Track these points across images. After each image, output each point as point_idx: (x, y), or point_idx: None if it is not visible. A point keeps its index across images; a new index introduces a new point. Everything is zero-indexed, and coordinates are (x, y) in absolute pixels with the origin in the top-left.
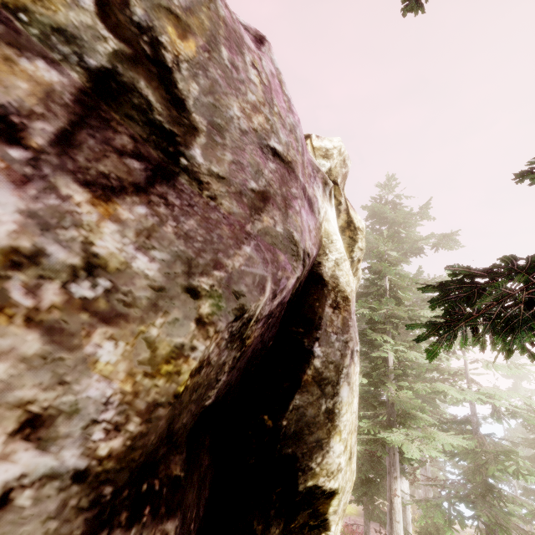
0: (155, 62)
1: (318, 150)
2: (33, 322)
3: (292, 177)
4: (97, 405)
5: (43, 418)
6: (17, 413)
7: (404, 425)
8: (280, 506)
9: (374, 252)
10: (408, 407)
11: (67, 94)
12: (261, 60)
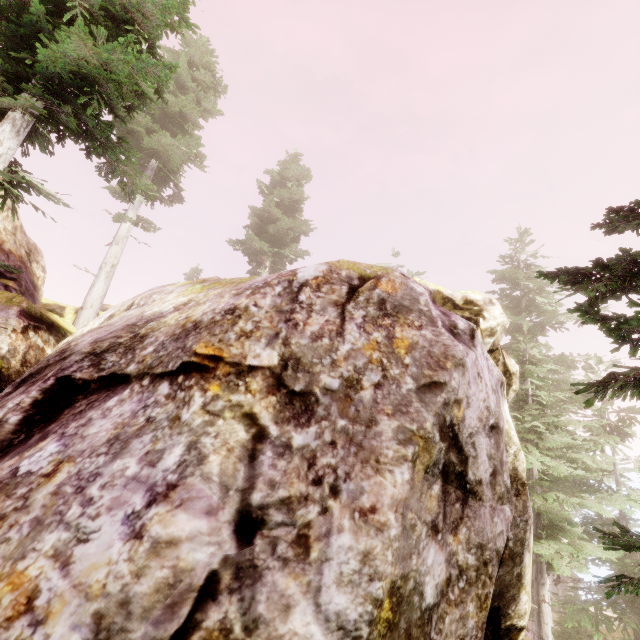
0: (453, 437)
1: (484, 331)
2: (456, 605)
3: (499, 434)
4: (471, 630)
5: (462, 639)
6: (458, 639)
7: (551, 535)
8: (491, 638)
9: (513, 350)
10: (555, 519)
11: (440, 493)
12: (477, 358)
